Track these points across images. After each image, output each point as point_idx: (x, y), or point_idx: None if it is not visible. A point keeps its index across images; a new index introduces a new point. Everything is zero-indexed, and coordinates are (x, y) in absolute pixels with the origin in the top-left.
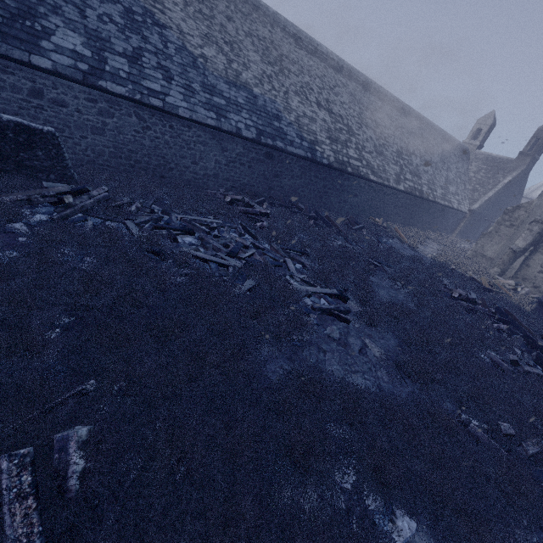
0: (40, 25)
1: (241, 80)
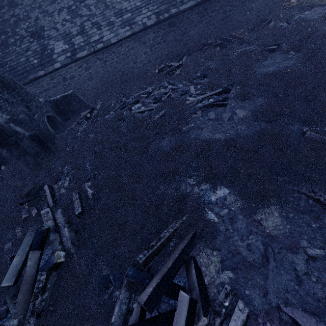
0: (49, 50)
1: None
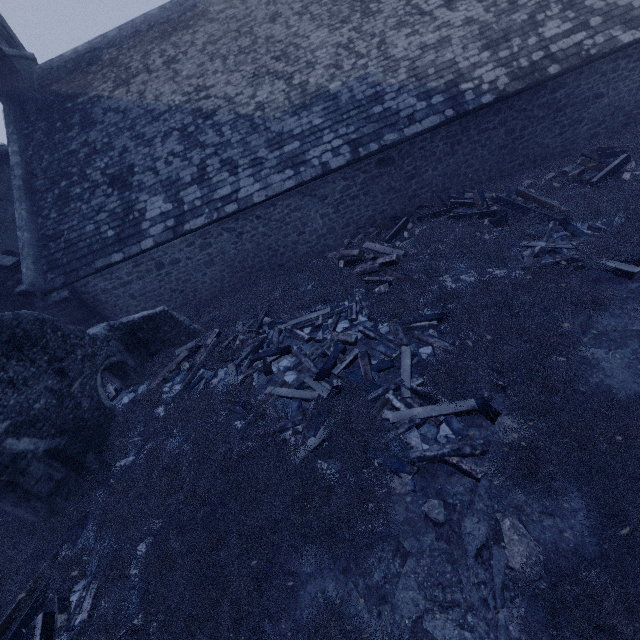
0: (137, 212)
1: (310, 91)
